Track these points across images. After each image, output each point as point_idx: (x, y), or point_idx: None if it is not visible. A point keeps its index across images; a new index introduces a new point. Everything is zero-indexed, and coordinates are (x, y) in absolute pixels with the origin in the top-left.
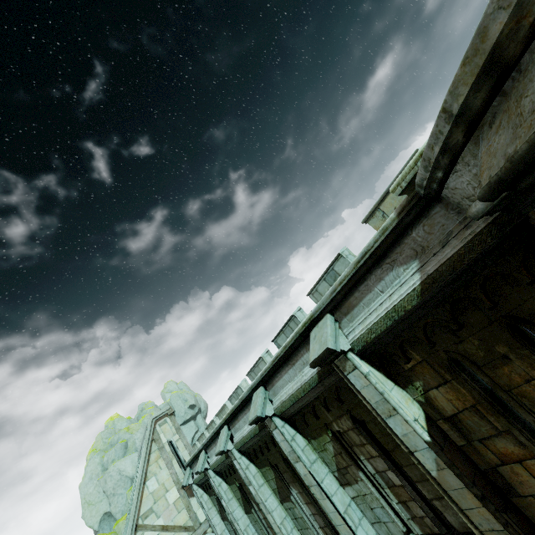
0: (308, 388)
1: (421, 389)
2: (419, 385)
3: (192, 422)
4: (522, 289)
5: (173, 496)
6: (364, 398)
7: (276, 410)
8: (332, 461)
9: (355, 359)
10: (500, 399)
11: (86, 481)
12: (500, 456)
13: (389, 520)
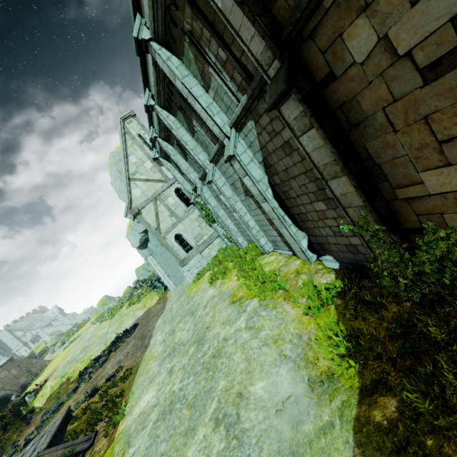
0: None
1: None
2: None
3: None
4: None
5: (149, 166)
6: None
7: (151, 34)
8: (197, 71)
9: None
10: None
11: (113, 181)
12: None
13: (230, 101)
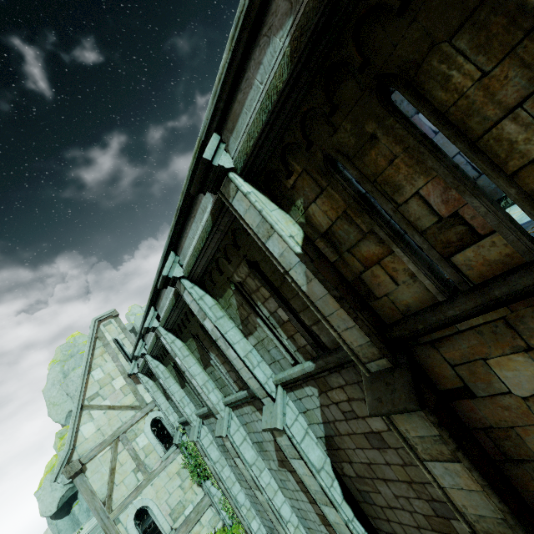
0: (206, 235)
1: (302, 208)
2: (300, 204)
3: None
4: (394, 28)
5: (119, 384)
6: (247, 224)
7: (184, 272)
8: (236, 315)
9: (238, 179)
10: (370, 202)
11: (49, 387)
12: (364, 261)
13: (281, 357)
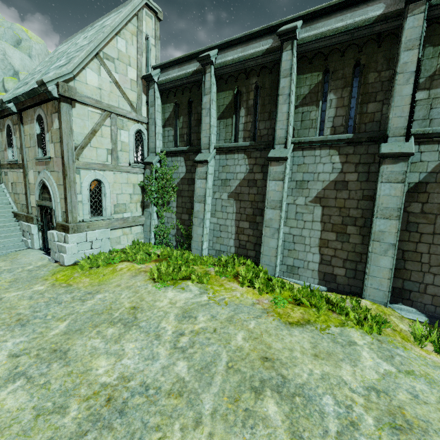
0: None
1: None
2: None
3: None
4: None
5: (132, 75)
6: None
7: None
8: (432, 68)
9: None
10: None
11: None
12: None
13: None
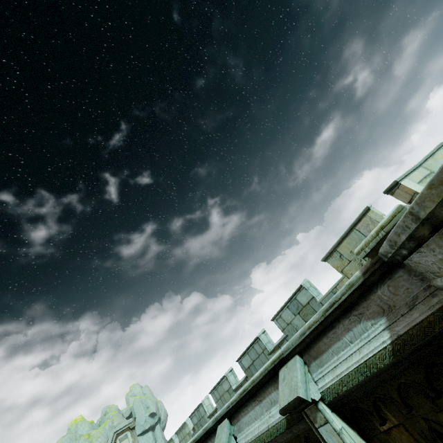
0: (276, 432)
1: None
2: None
3: (150, 433)
4: None
5: None
6: None
7: None
8: None
9: (326, 410)
10: None
11: None
12: None
13: None
